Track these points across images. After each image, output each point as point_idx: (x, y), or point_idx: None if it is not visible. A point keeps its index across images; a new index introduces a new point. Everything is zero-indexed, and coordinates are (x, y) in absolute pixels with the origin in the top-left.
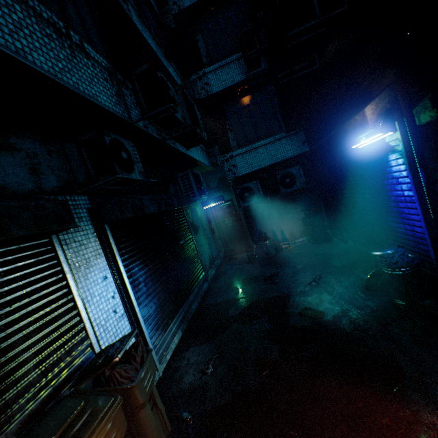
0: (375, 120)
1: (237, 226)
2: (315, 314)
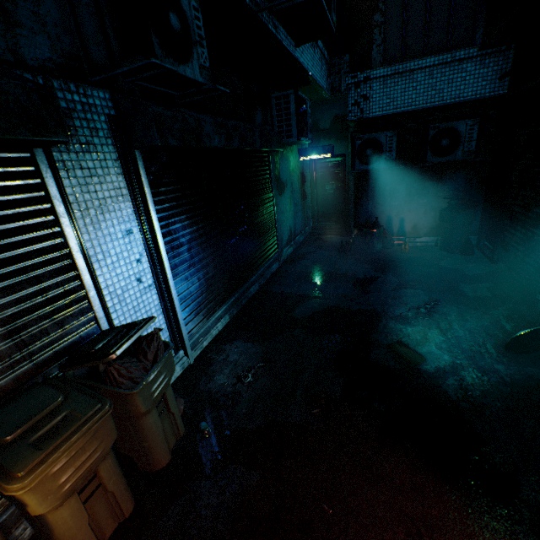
0: None
1: (339, 196)
2: (411, 356)
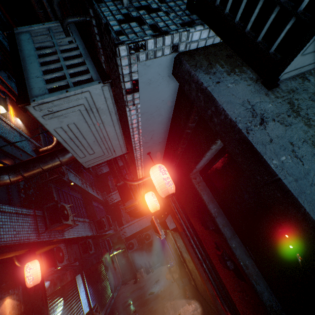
0: None
1: (128, 262)
2: (152, 292)
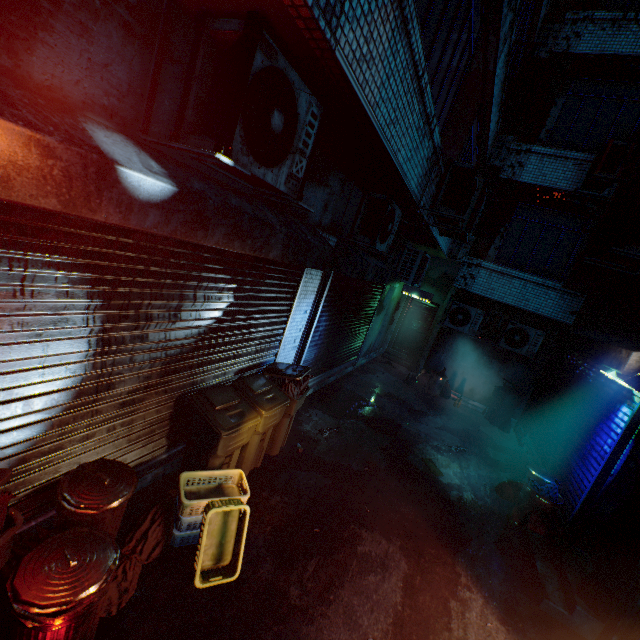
0: (634, 368)
1: (420, 335)
2: (435, 469)
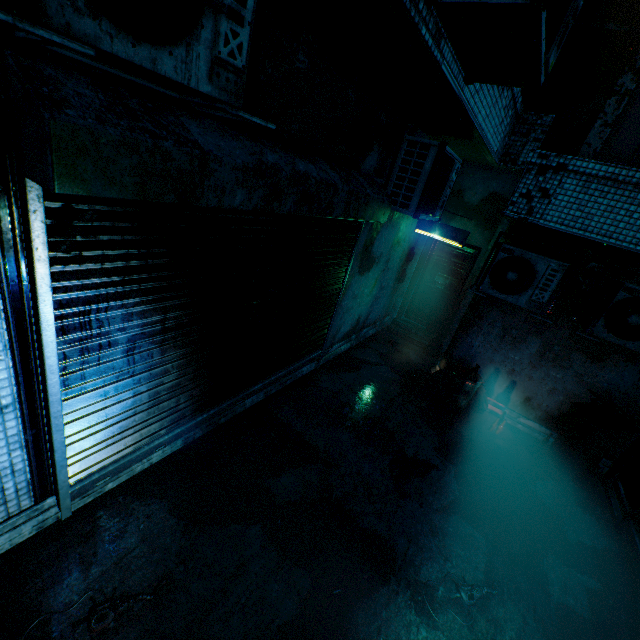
0: None
1: (448, 298)
2: None
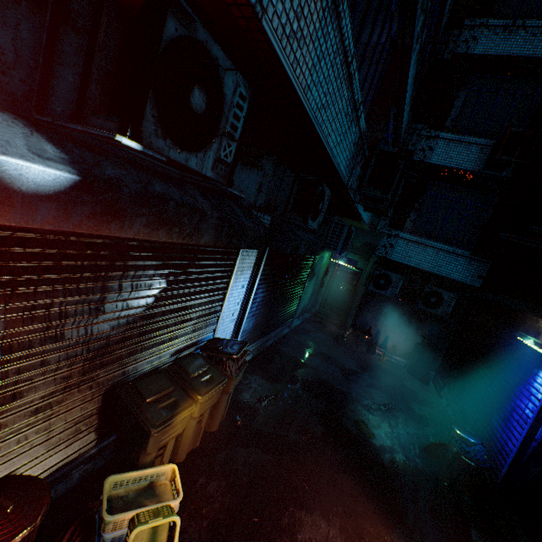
0: None
1: (347, 296)
2: (368, 432)
